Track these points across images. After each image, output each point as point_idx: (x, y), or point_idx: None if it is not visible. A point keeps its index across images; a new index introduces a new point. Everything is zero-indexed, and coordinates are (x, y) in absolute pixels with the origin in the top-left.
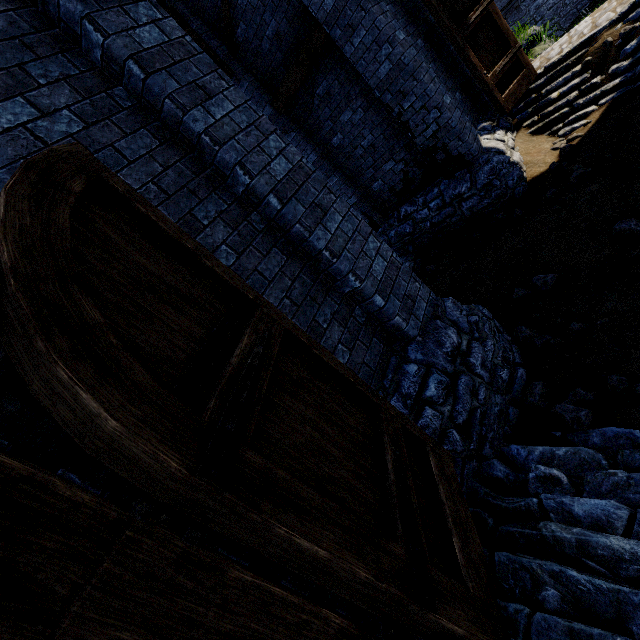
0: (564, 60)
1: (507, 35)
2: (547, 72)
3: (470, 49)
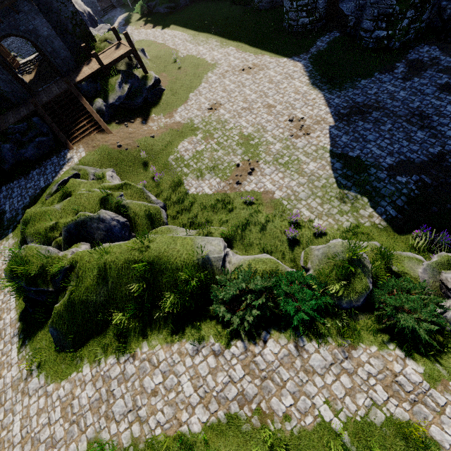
0: (26, 63)
1: (9, 52)
2: (23, 64)
3: (1, 52)
